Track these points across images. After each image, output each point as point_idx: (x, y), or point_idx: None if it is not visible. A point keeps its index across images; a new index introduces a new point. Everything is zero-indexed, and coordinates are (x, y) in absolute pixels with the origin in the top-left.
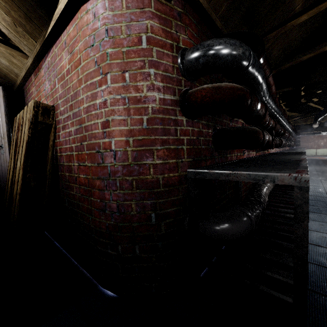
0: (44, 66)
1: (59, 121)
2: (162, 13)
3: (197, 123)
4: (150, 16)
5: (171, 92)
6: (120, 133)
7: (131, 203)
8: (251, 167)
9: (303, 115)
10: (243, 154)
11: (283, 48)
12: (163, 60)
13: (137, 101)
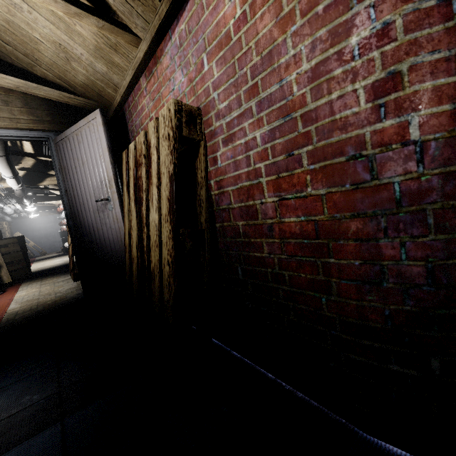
0: (169, 47)
1: (215, 131)
2: None
3: None
4: None
5: None
6: (436, 96)
7: None
8: None
9: None
10: None
11: None
12: None
13: None
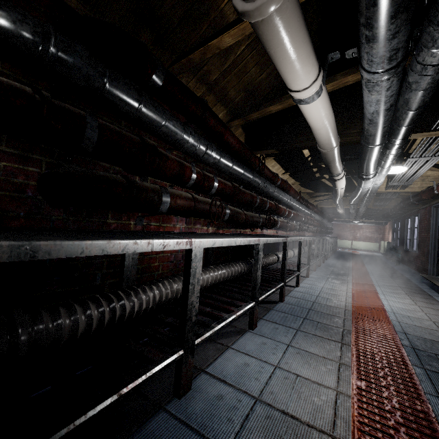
0: None
1: None
2: None
3: None
4: None
5: None
6: None
7: None
8: None
9: (324, 195)
10: (142, 223)
11: (246, 90)
12: None
13: None
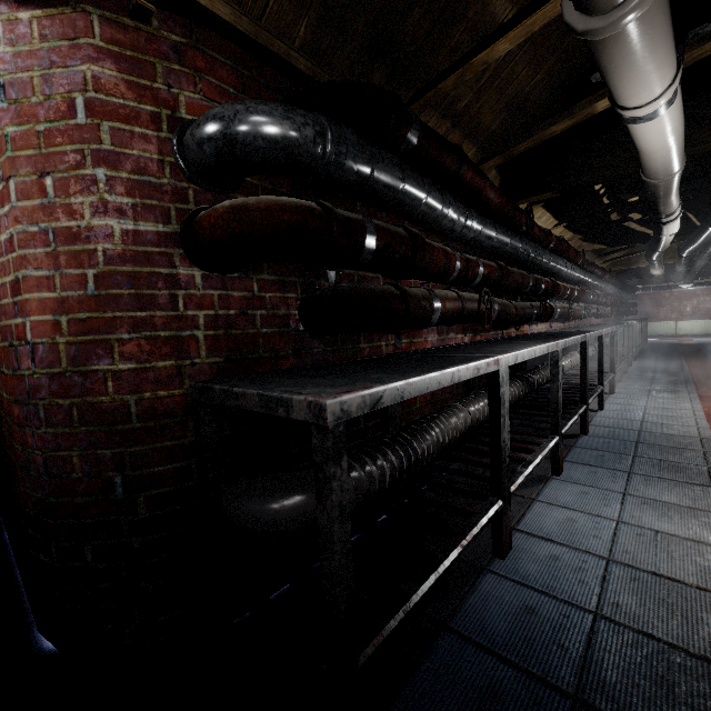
0: None
1: None
2: (127, 47)
3: (244, 280)
4: (91, 54)
5: (157, 216)
6: (42, 306)
7: (71, 454)
8: (321, 378)
9: (625, 248)
10: (400, 342)
11: (508, 108)
12: (131, 148)
13: (73, 238)
